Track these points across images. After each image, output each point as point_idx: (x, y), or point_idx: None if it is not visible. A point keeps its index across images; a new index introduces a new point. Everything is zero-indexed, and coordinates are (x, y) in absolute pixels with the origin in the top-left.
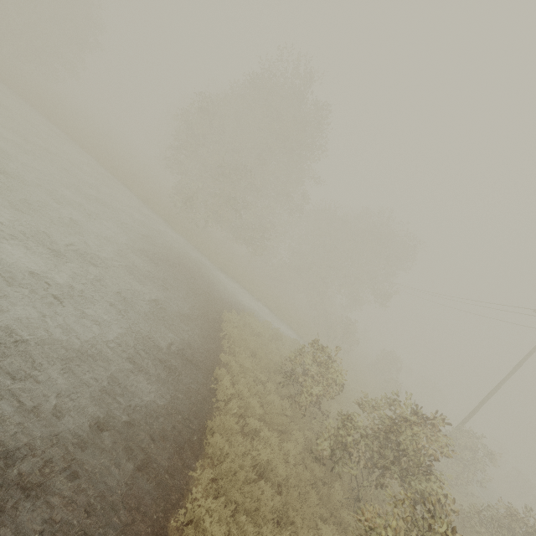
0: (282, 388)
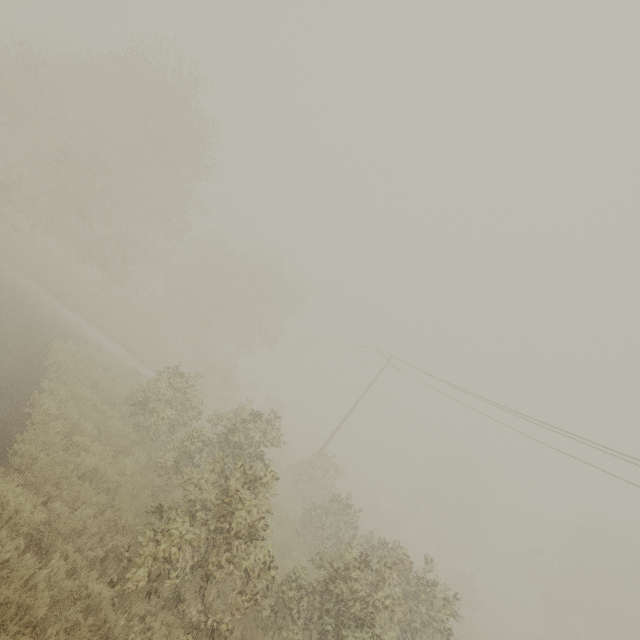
0: (129, 418)
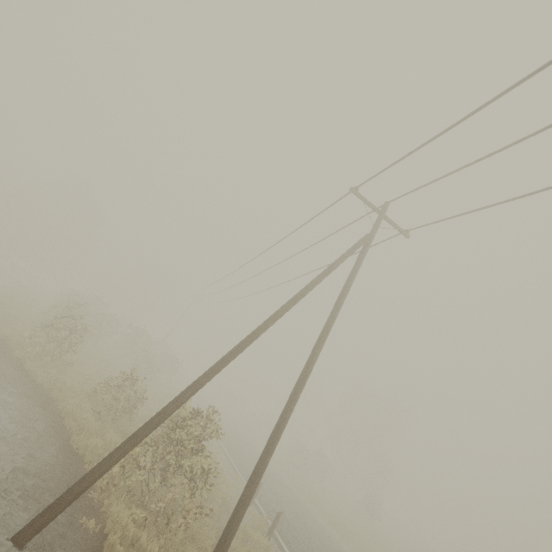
0: None
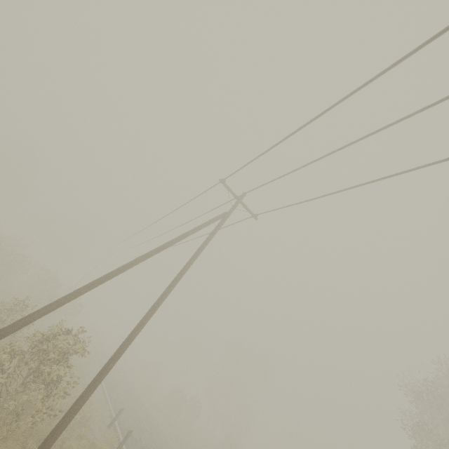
0: None
